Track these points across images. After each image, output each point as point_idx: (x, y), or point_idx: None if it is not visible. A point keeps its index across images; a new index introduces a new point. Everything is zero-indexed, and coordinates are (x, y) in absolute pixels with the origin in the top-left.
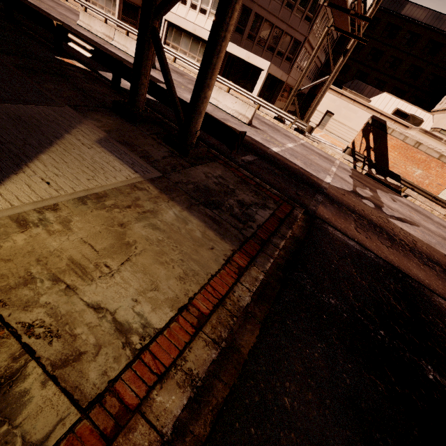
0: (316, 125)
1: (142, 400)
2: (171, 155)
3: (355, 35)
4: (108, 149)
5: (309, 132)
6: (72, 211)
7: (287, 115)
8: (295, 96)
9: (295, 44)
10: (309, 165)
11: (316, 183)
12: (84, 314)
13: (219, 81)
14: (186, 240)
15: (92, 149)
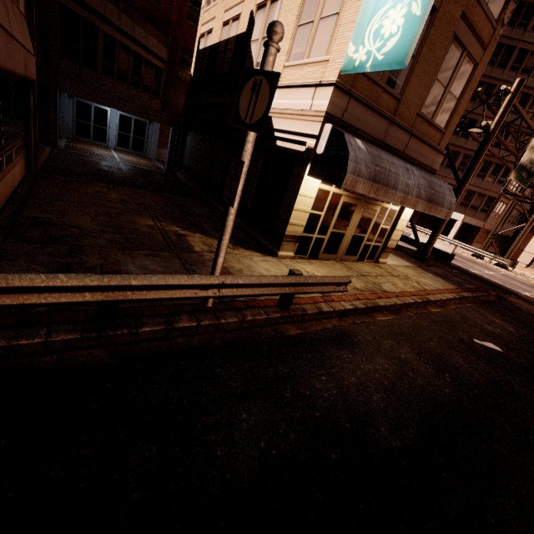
0: (525, 265)
1: (443, 293)
2: (417, 261)
3: (533, 203)
4: (396, 256)
5: (510, 266)
6: (404, 267)
7: (485, 253)
8: (492, 239)
9: (489, 200)
10: (506, 284)
11: (511, 291)
12: (423, 281)
13: (417, 229)
14: (439, 281)
15: (393, 256)
